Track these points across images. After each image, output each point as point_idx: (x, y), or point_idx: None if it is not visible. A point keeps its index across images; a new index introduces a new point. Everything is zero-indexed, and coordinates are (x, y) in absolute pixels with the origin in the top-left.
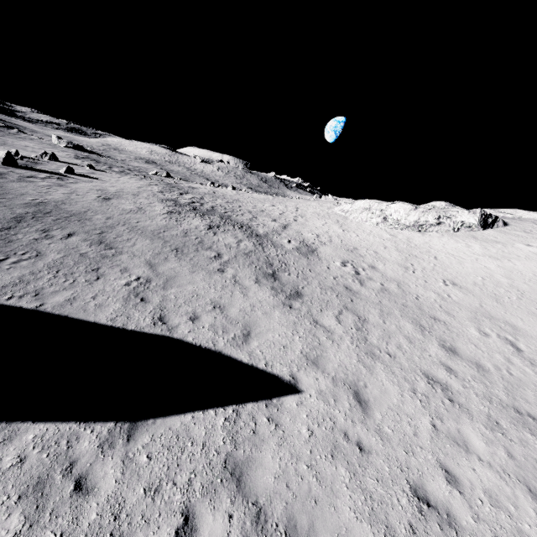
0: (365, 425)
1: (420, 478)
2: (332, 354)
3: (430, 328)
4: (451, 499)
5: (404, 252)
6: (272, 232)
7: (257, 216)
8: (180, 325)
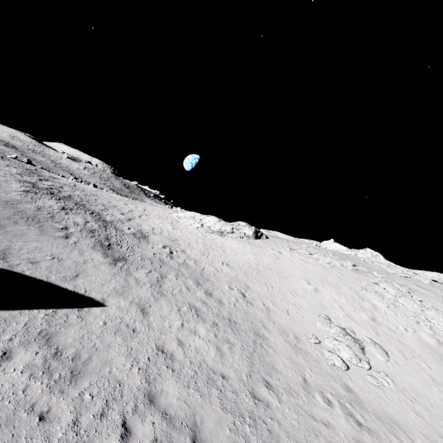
0: (141, 322)
1: (163, 343)
2: (135, 291)
3: (203, 284)
4: (176, 350)
5: (207, 246)
6: (117, 220)
7: (108, 209)
8: (21, 265)
